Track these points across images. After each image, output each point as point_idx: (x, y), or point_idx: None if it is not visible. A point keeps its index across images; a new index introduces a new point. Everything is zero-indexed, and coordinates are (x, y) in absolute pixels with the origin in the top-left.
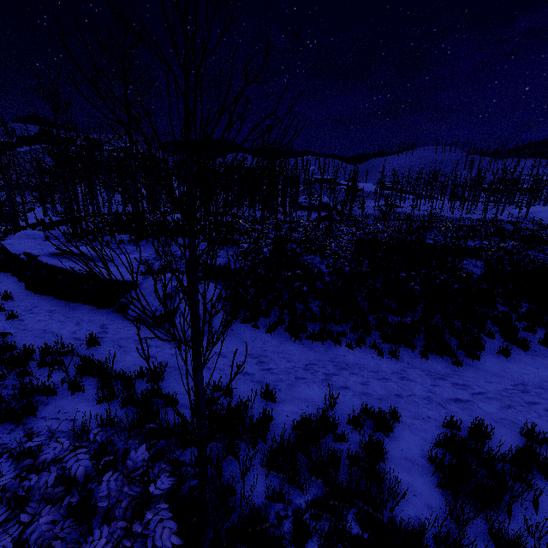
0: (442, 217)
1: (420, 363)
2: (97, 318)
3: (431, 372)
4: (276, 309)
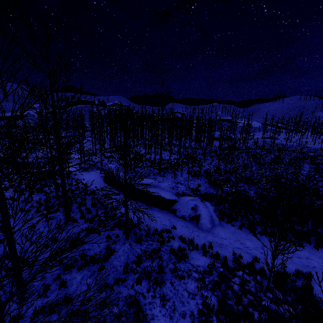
0: (307, 147)
1: (314, 251)
2: (164, 215)
3: (321, 257)
4: (239, 217)
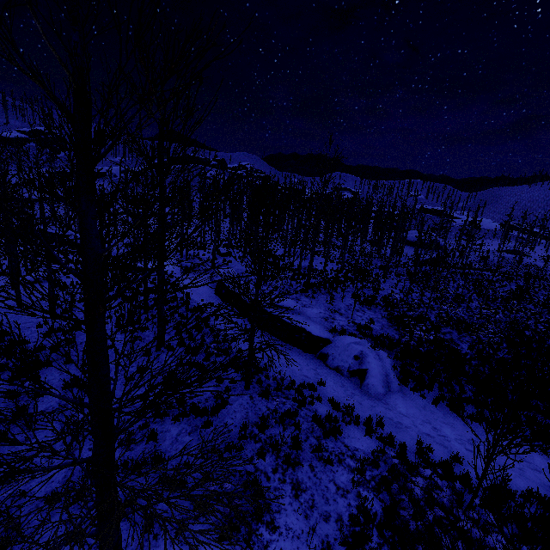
0: None
1: None
2: (308, 360)
3: None
4: (436, 385)
